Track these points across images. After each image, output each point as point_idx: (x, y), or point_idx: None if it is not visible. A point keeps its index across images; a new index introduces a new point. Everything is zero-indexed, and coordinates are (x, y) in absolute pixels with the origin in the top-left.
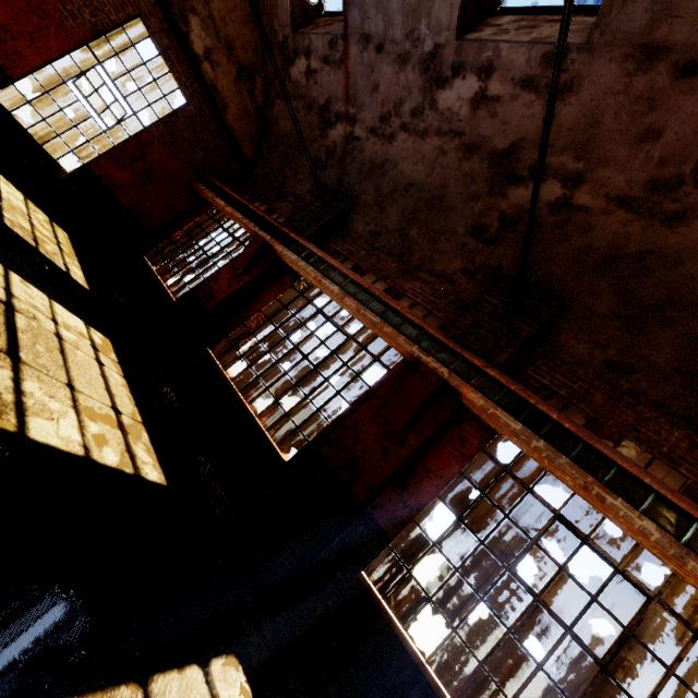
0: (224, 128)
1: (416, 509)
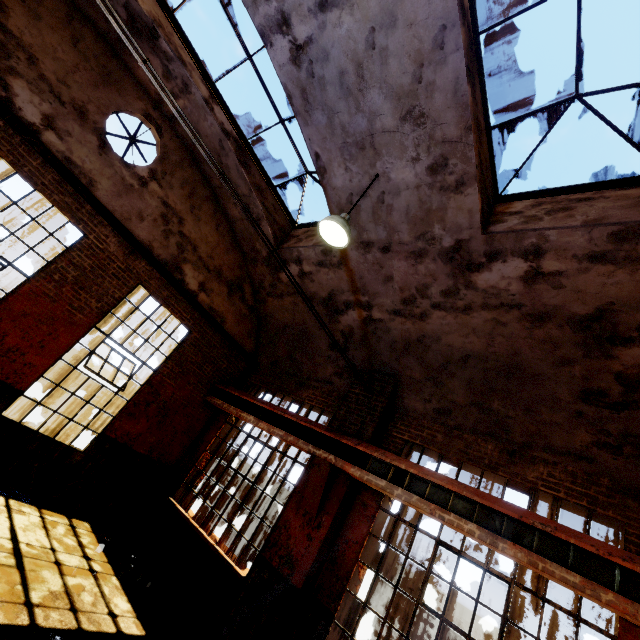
0: (225, 337)
1: None
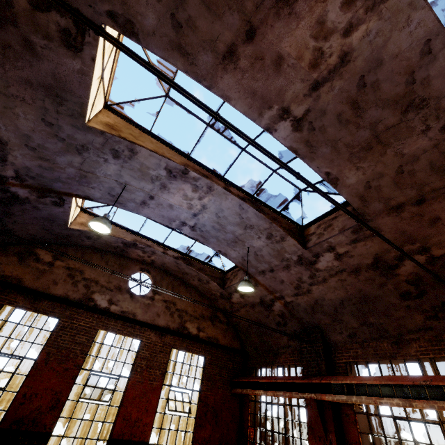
0: (223, 349)
1: None
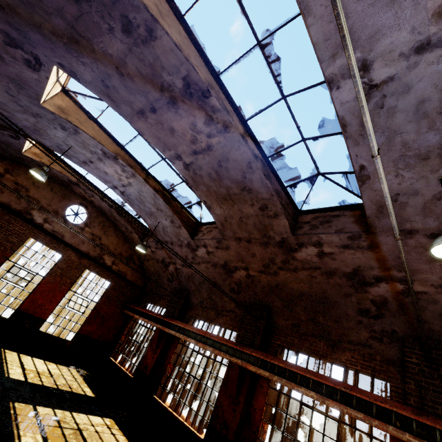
0: (127, 282)
1: (256, 431)
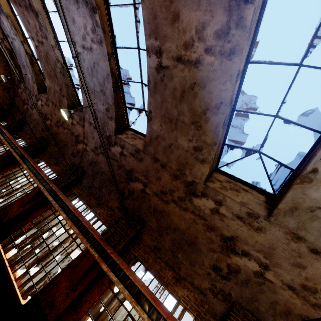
0: None
1: None
